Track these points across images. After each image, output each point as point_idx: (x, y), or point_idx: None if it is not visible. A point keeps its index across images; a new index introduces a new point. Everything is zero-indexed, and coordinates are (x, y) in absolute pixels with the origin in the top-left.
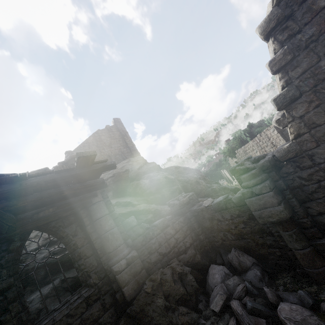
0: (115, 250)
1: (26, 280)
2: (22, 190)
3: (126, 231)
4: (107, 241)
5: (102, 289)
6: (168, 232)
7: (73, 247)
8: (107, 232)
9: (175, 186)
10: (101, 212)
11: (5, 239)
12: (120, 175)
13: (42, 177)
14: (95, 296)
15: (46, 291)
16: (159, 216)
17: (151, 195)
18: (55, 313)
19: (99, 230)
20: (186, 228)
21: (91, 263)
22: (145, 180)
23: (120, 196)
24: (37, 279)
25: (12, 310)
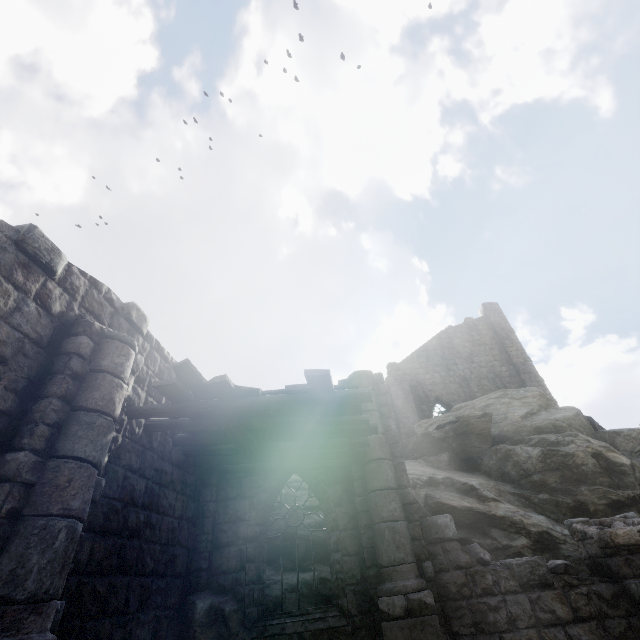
0: (390, 566)
1: (282, 547)
2: (253, 407)
3: (427, 542)
4: (381, 540)
5: (359, 632)
6: (544, 603)
7: (332, 524)
8: (384, 522)
9: (633, 488)
10: (381, 479)
11: (264, 472)
12: (469, 422)
13: (274, 396)
14: (344, 637)
15: (296, 579)
16: (551, 554)
17: (543, 490)
18: (288, 618)
19: (373, 513)
20: (621, 628)
21: (351, 569)
22: (531, 448)
23: (466, 470)
24: (294, 554)
25: (248, 573)
